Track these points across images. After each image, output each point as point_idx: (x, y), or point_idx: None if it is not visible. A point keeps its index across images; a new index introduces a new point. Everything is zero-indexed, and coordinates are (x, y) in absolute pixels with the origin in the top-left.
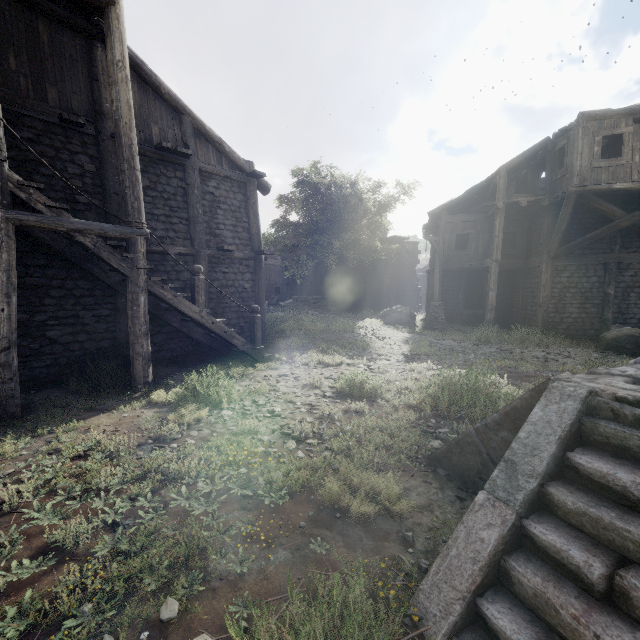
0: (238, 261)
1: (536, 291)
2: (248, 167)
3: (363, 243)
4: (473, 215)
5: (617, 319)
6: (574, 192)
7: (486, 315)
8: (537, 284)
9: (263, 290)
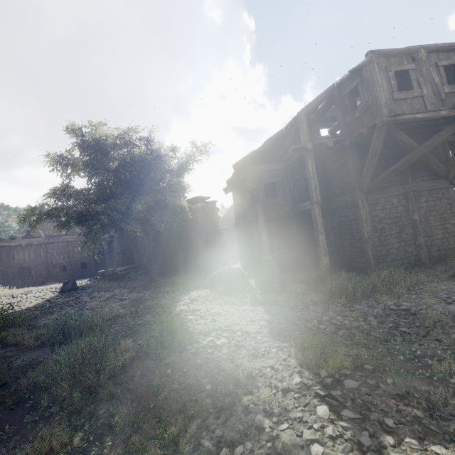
0: None
1: (355, 227)
2: None
3: (169, 204)
4: (275, 164)
5: (427, 242)
6: (387, 122)
7: (322, 260)
8: (355, 220)
9: None
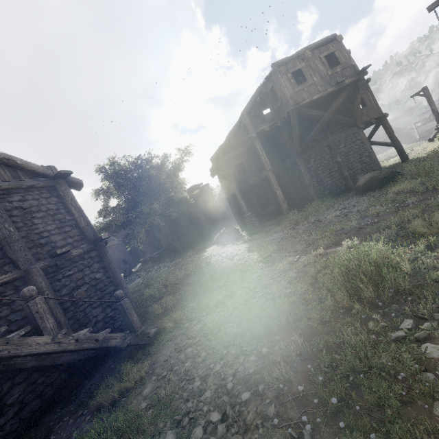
0: (79, 258)
1: (301, 178)
2: (50, 171)
3: (175, 198)
4: (238, 149)
5: (351, 174)
6: (294, 109)
7: (282, 206)
8: (299, 174)
9: (117, 271)
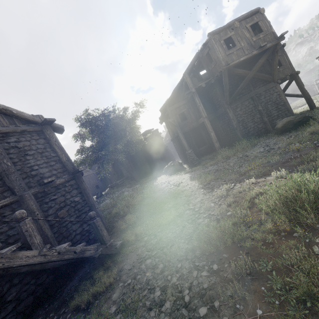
0: (62, 185)
1: (230, 123)
2: (39, 119)
3: (134, 140)
4: (181, 102)
5: (269, 119)
6: (226, 69)
7: (215, 145)
8: (228, 120)
9: (90, 195)
